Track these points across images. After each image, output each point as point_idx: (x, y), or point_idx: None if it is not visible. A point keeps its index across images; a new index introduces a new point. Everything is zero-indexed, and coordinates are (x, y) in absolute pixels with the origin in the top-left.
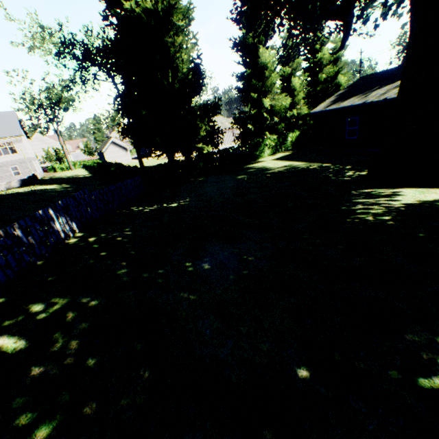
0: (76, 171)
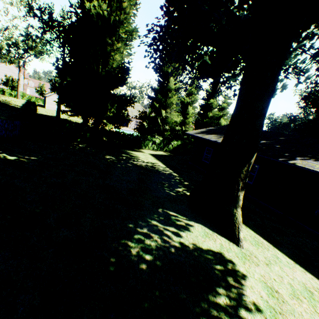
0: (17, 100)
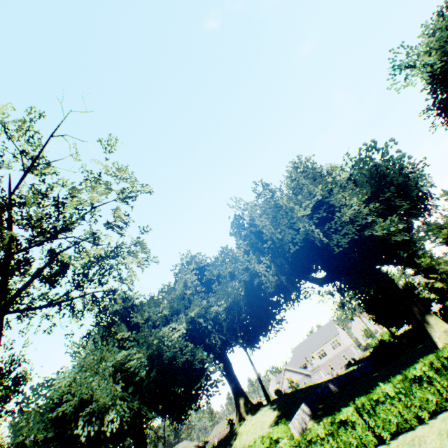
0: None
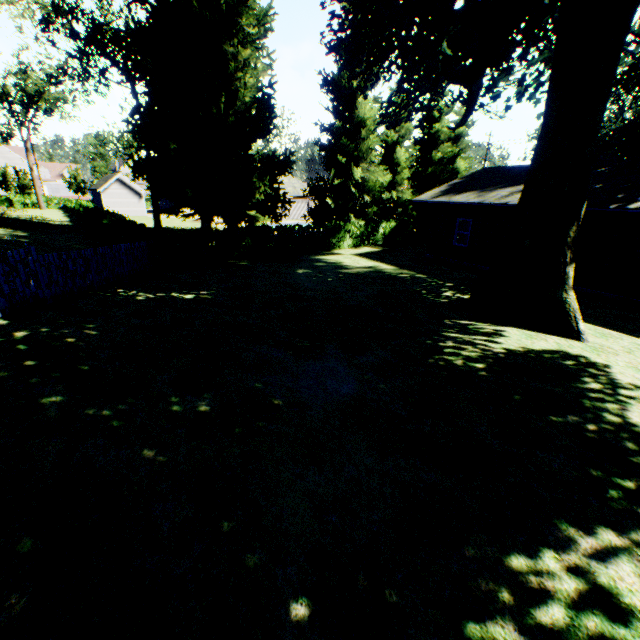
0: (48, 212)
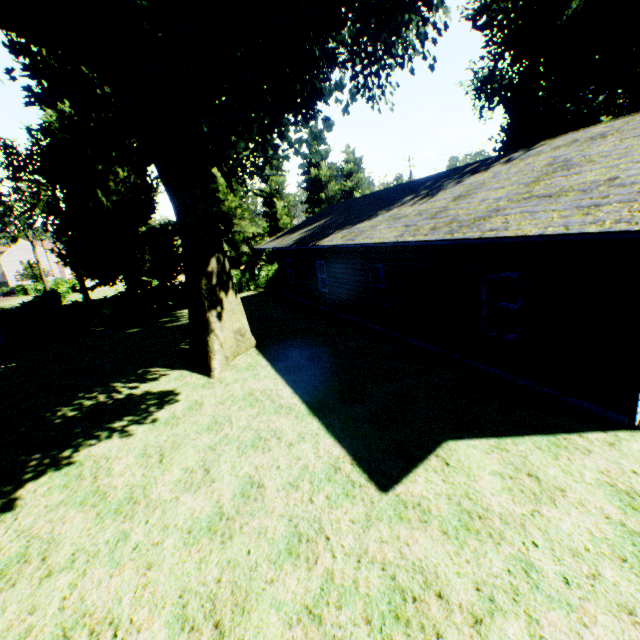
0: None
